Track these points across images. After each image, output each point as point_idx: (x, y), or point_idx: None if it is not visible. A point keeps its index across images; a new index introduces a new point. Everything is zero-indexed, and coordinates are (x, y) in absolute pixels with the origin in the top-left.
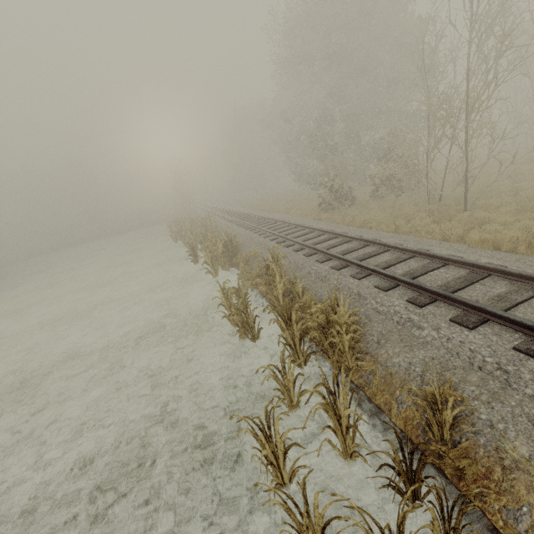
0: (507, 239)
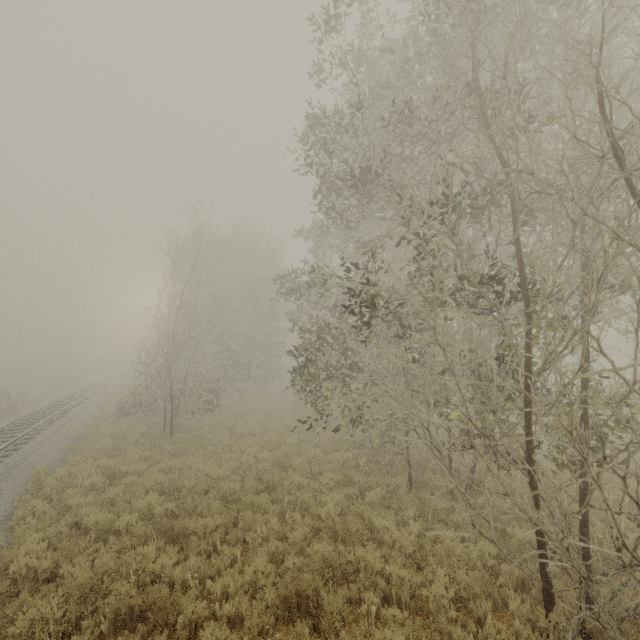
0: (56, 474)
